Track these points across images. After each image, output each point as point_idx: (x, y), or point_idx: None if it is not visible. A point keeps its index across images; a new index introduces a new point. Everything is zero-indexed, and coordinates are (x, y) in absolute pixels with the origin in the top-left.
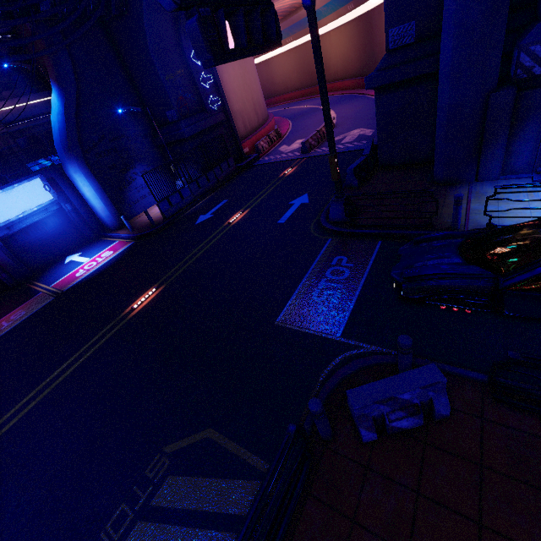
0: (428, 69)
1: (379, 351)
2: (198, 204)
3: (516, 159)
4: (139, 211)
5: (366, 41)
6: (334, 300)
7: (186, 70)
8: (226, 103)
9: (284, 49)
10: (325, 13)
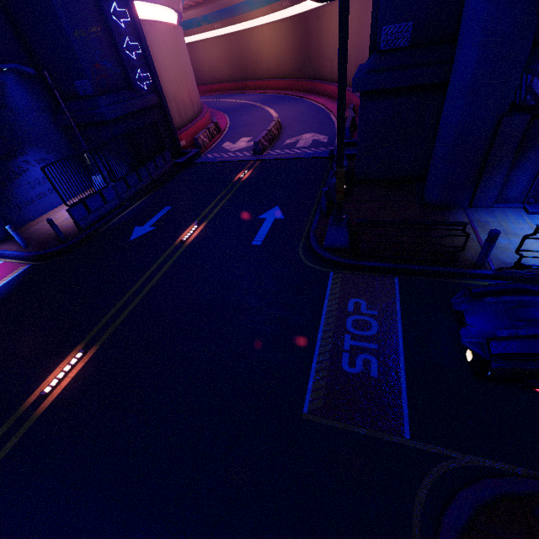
0: (423, 80)
1: (477, 463)
2: (128, 209)
3: (511, 188)
4: (35, 215)
5: (301, 43)
6: (375, 371)
7: (104, 29)
8: (158, 83)
9: (211, 34)
10: (257, 4)
